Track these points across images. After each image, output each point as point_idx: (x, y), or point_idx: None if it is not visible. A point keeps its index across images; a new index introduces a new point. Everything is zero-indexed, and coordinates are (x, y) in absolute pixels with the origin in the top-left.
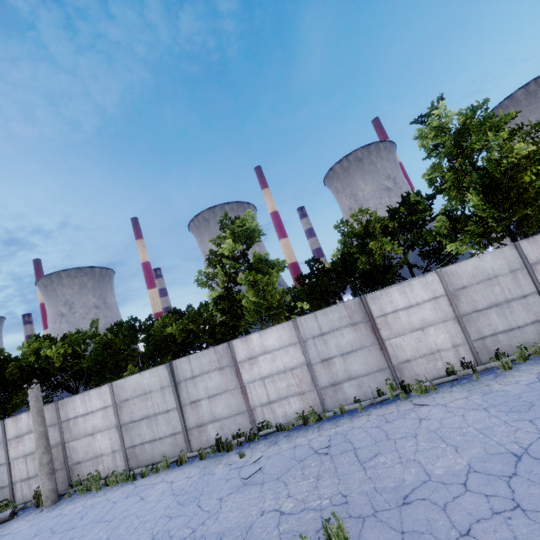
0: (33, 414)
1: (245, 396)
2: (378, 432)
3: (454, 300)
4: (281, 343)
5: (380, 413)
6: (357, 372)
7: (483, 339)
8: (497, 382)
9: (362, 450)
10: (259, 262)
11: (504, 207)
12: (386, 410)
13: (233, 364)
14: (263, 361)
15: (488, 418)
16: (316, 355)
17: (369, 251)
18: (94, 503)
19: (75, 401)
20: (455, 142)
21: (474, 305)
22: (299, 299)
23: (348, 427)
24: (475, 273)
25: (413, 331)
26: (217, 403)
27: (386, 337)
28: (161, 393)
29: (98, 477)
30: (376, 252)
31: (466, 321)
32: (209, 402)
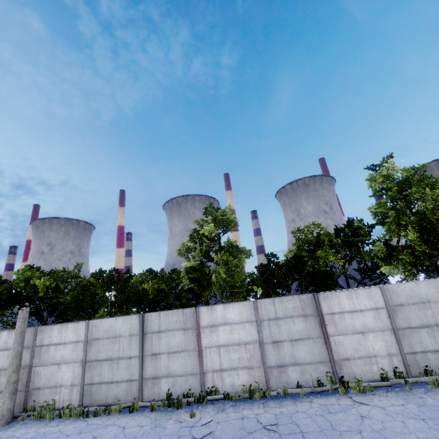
0: (16, 333)
1: (201, 359)
2: (323, 420)
3: (392, 314)
4: (240, 318)
5: (321, 403)
6: (302, 359)
7: (414, 354)
8: (429, 397)
9: (309, 434)
10: (230, 247)
11: (437, 247)
12: (326, 401)
13: (196, 328)
14: (222, 331)
15: (429, 429)
16: (269, 336)
17: (315, 257)
18: (46, 431)
19: (53, 329)
20: (399, 189)
21: (409, 322)
22: (254, 284)
23: (292, 409)
24: (411, 295)
25: (355, 333)
26: (174, 360)
27: (331, 334)
28: (129, 340)
29: (53, 407)
30: (321, 259)
31: (400, 334)
32: (168, 357)
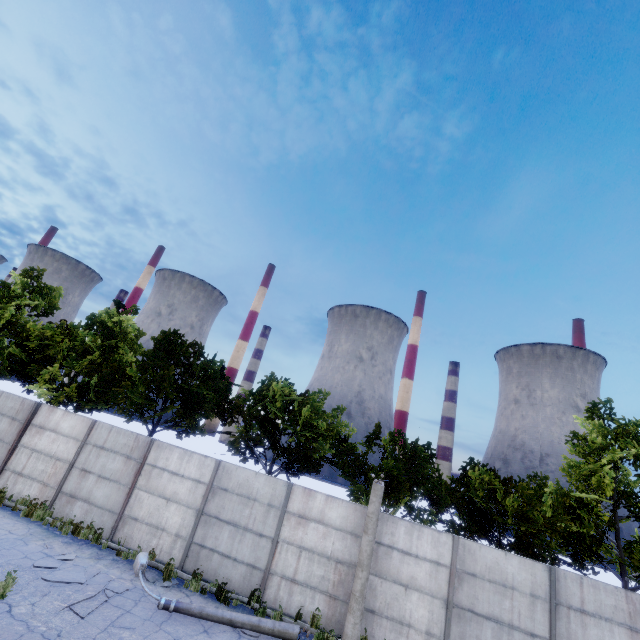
0: (373, 519)
1: None
2: None
3: None
4: None
5: None
6: None
7: None
8: None
9: None
10: None
11: None
12: None
13: None
14: None
15: None
16: None
17: None
18: None
19: (398, 525)
20: None
21: None
22: None
23: None
24: None
25: None
26: None
27: None
28: (529, 601)
29: None
30: None
31: None
32: None
